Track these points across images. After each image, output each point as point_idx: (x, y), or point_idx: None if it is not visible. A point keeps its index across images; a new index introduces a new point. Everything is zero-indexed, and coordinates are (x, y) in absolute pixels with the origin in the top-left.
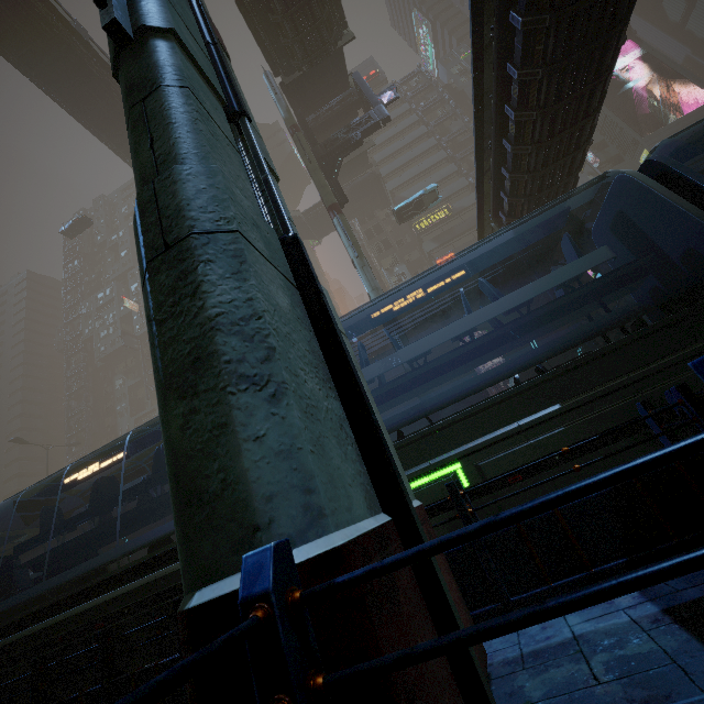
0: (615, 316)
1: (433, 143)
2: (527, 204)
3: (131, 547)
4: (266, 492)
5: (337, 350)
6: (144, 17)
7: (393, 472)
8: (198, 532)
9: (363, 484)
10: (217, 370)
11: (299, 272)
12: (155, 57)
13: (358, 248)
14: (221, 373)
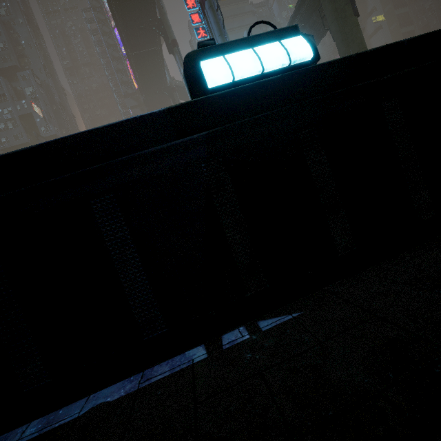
0: None
1: None
2: None
3: None
4: None
5: None
6: None
7: None
8: None
9: None
10: None
11: None
12: None
13: None
14: None
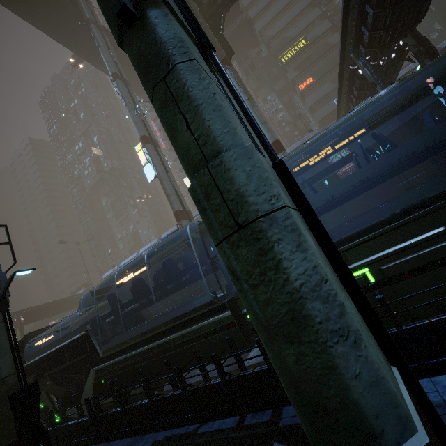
0: None
1: None
2: (385, 34)
3: (167, 318)
4: (373, 412)
5: (333, 253)
6: None
7: (389, 336)
8: (329, 429)
9: (383, 356)
10: (314, 329)
11: (294, 194)
12: (159, 31)
13: (247, 92)
14: (318, 331)
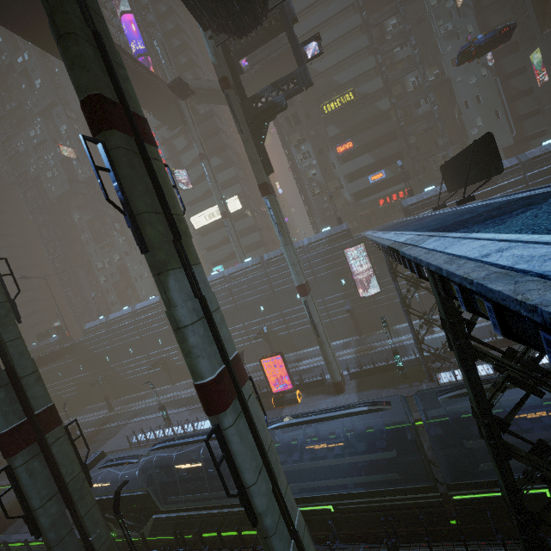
0: (389, 476)
1: (350, 1)
2: None
3: (218, 502)
4: None
5: None
6: (257, 507)
7: None
8: None
9: None
10: None
11: (300, 549)
12: (265, 524)
13: (281, 228)
14: None
